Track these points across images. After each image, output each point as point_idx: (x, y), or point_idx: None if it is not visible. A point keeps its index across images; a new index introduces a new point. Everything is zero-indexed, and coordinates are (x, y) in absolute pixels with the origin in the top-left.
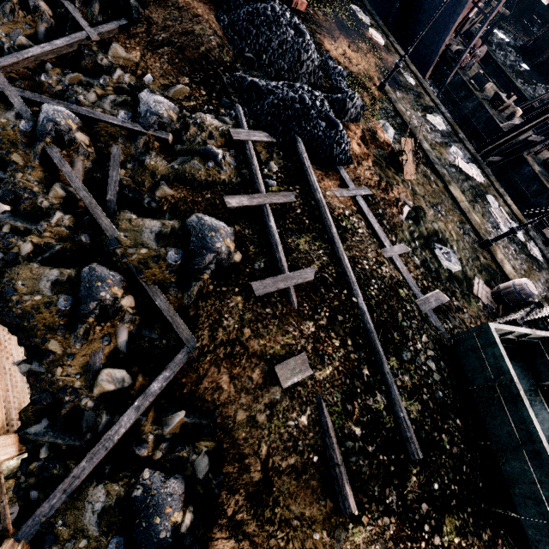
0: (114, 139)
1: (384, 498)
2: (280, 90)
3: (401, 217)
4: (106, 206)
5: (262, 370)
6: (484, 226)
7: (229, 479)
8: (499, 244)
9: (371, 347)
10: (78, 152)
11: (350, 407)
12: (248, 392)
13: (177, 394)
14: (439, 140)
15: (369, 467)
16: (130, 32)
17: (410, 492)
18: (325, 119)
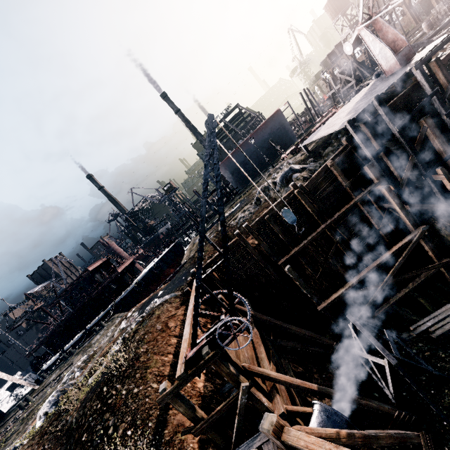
0: None
1: None
2: None
3: None
4: None
5: None
6: None
7: None
8: None
9: None
10: None
11: None
12: None
13: None
14: None
15: None
16: None
17: None
18: None
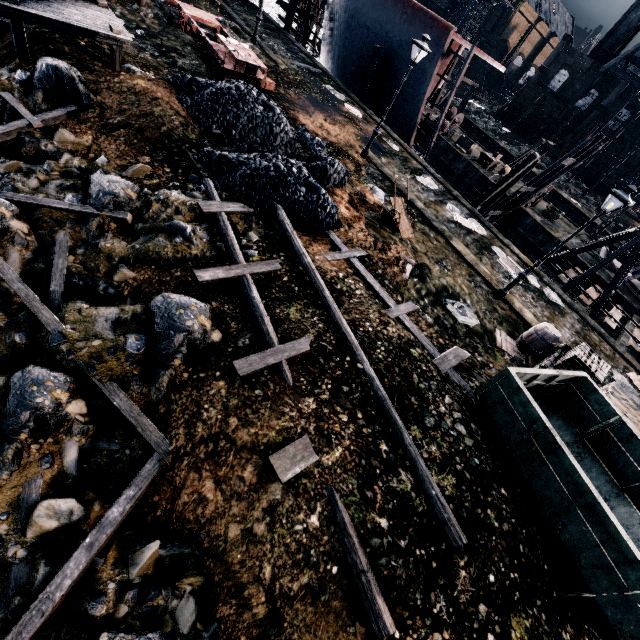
0: (60, 224)
1: (430, 607)
2: (253, 161)
3: (404, 276)
4: (50, 298)
5: (255, 465)
6: (495, 277)
7: (225, 626)
8: (515, 294)
9: (387, 418)
10: (14, 242)
11: (370, 493)
12: (240, 498)
13: (148, 519)
14: (433, 199)
15: (404, 569)
16: (81, 117)
17: (461, 593)
18: (305, 185)
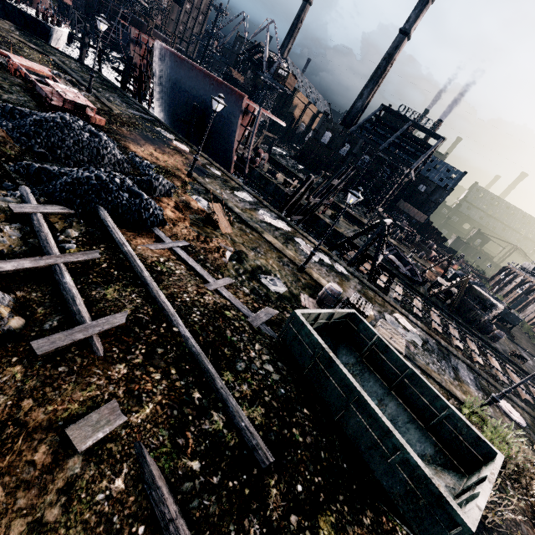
0: None
1: (245, 534)
2: (75, 172)
3: (224, 259)
4: None
5: (50, 444)
6: (298, 258)
7: None
8: (314, 268)
9: (201, 369)
10: None
11: (182, 440)
12: (29, 486)
13: None
14: (248, 207)
15: (217, 504)
16: None
17: (274, 510)
18: (128, 191)
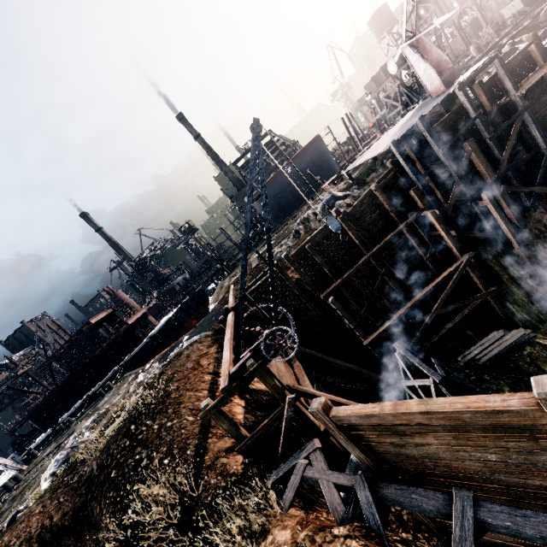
0: None
1: None
2: None
3: None
4: None
5: None
6: None
7: None
8: None
9: None
10: None
11: None
12: None
13: None
14: None
15: None
16: None
17: None
18: None
